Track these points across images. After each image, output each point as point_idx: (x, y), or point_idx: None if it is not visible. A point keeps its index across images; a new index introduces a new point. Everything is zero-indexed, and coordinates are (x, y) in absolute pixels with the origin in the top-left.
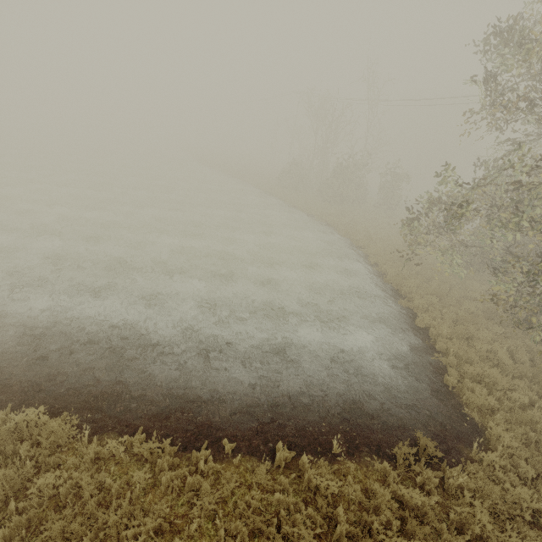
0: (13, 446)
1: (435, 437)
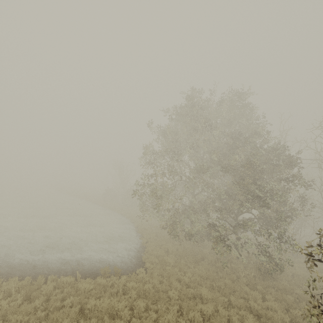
0: None
1: (127, 273)
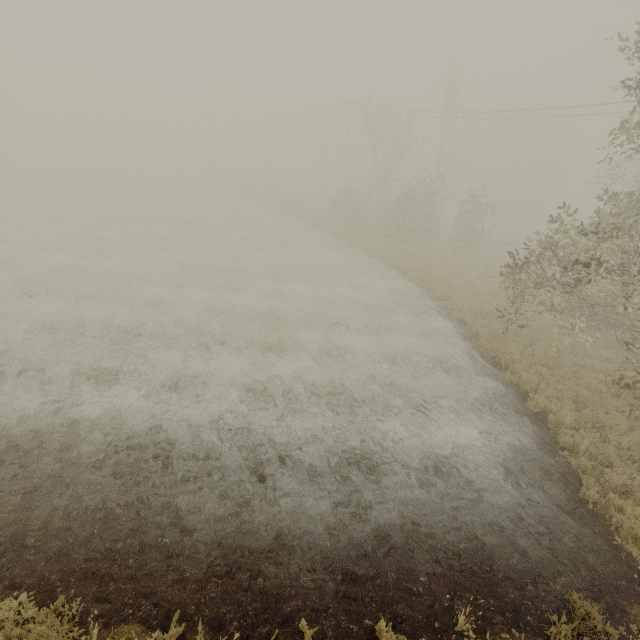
0: None
1: (587, 588)
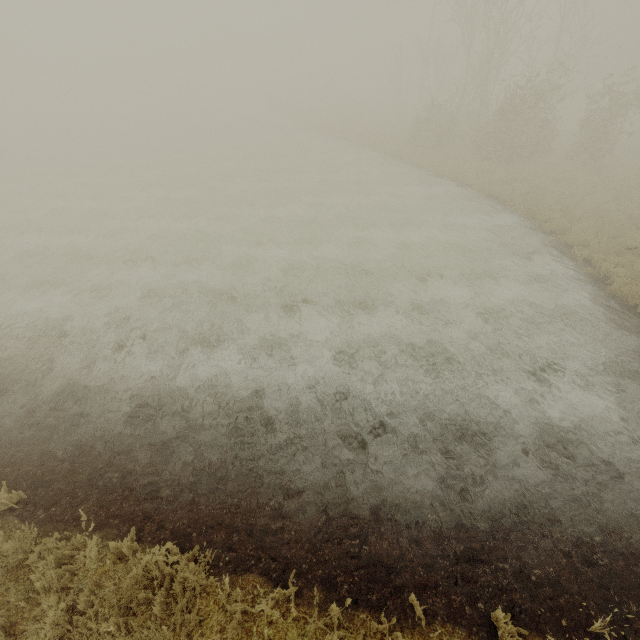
0: (144, 594)
1: None
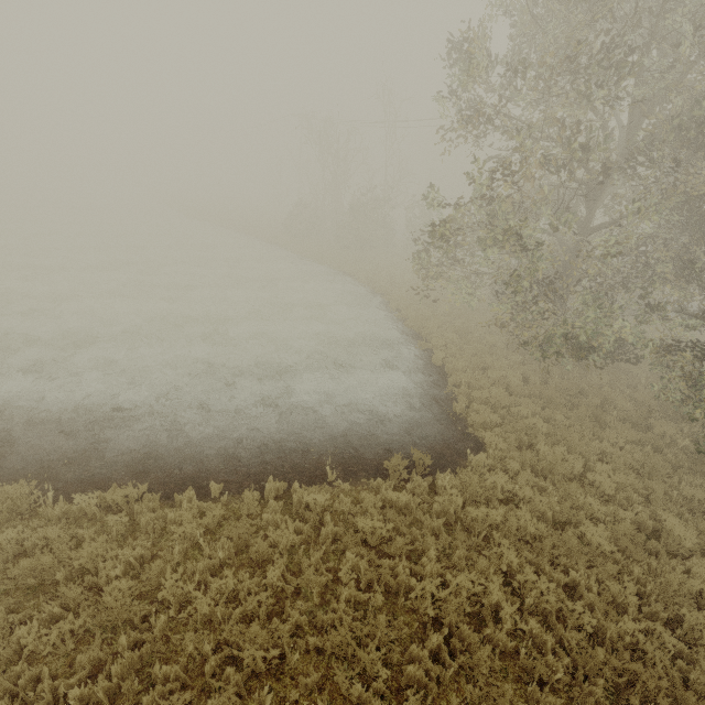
0: None
1: (436, 456)
